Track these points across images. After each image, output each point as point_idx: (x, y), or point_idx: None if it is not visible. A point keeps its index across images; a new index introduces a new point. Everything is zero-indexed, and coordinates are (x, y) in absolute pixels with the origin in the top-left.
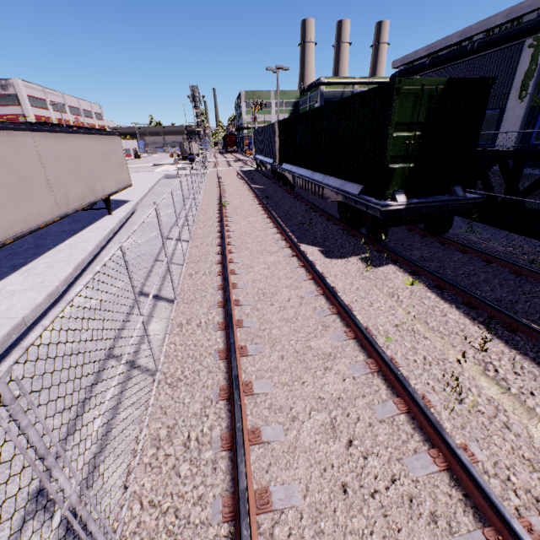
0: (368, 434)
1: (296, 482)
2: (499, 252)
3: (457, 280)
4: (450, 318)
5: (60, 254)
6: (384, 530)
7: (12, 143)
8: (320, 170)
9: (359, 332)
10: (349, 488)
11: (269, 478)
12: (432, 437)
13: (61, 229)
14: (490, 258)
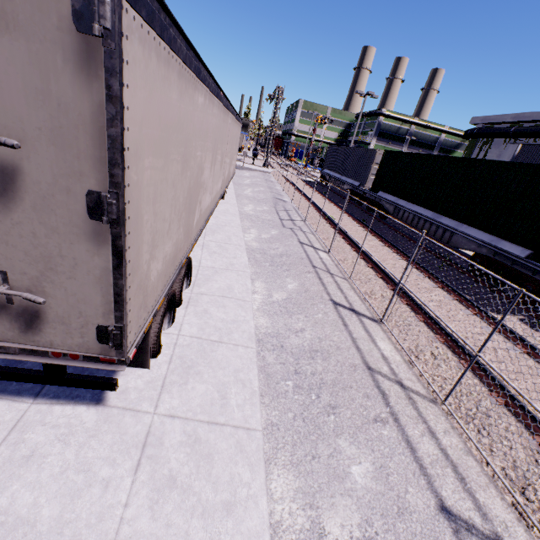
0: None
1: None
2: None
3: None
4: None
5: (217, 234)
6: None
7: (227, 122)
8: (450, 216)
9: None
10: None
11: None
12: None
13: None
14: None
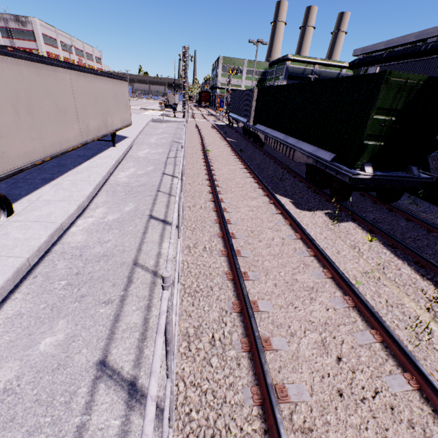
0: (353, 355)
1: (303, 383)
2: (436, 224)
3: (406, 242)
4: (403, 272)
5: (80, 174)
6: (376, 428)
7: (55, 77)
8: (293, 135)
9: (335, 274)
10: (345, 393)
11: (282, 377)
12: (404, 364)
13: (76, 154)
14: (431, 228)
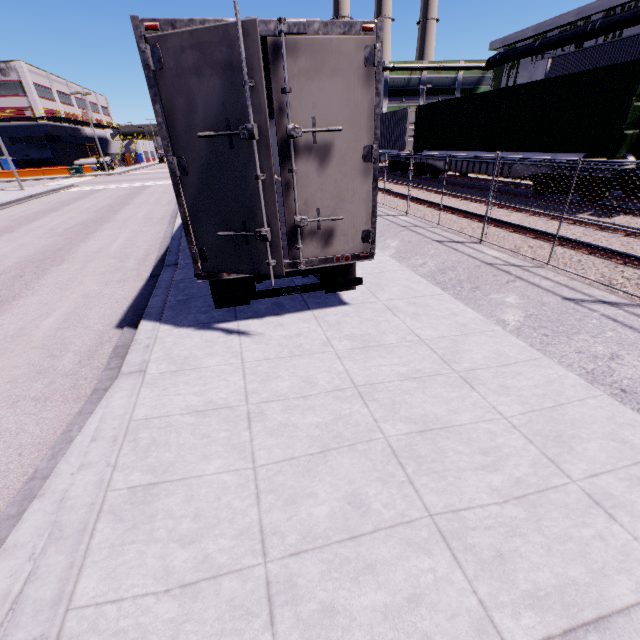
0: None
1: None
2: None
3: None
4: None
5: None
6: None
7: None
8: (504, 149)
9: None
10: None
11: None
12: None
13: None
14: None
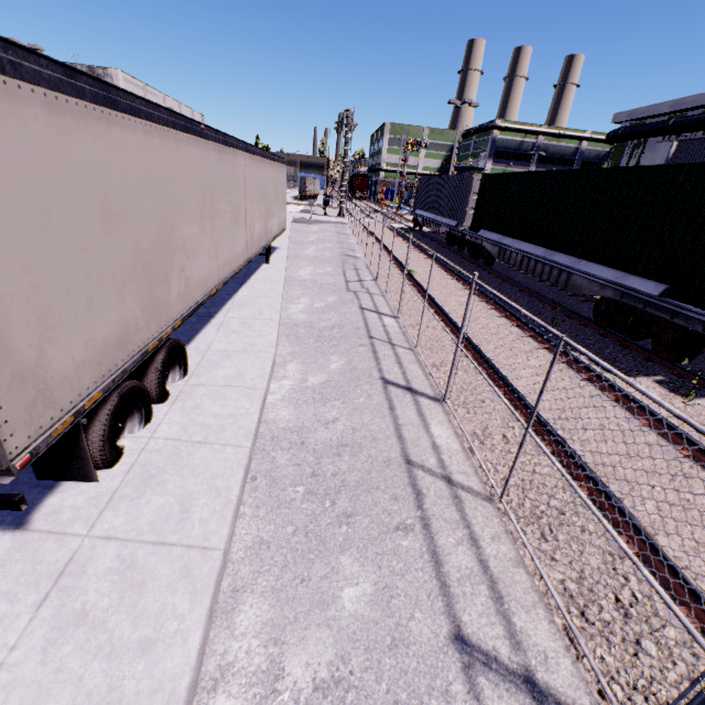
0: None
1: None
2: None
3: None
4: None
5: (245, 308)
6: None
7: (233, 164)
8: (566, 251)
9: None
10: None
11: None
12: None
13: None
14: None
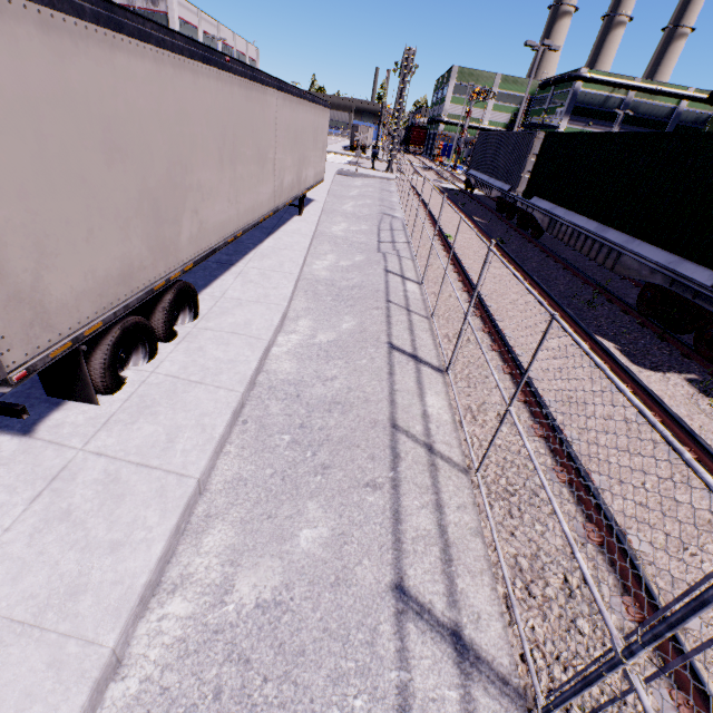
0: None
1: None
2: None
3: None
4: None
5: (267, 260)
6: None
7: (263, 103)
8: (621, 228)
9: None
10: None
11: None
12: None
13: None
14: None
